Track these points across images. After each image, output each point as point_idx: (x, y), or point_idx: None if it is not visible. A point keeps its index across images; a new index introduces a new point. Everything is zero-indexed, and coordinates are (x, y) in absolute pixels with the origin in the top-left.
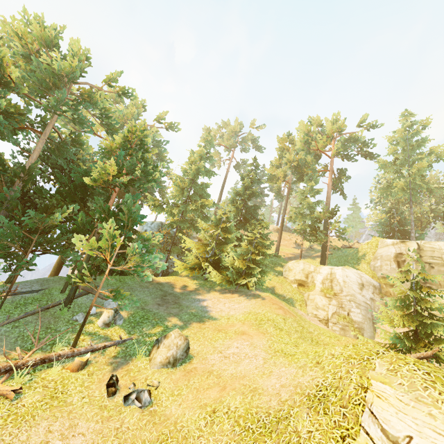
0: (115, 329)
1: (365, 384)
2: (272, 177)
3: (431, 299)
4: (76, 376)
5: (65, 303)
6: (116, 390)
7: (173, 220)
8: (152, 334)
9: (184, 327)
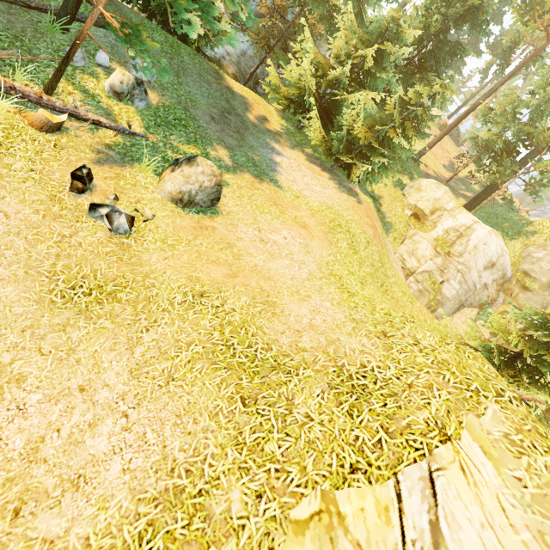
0: (128, 110)
1: (449, 430)
2: (533, 3)
3: None
4: (35, 136)
5: (59, 15)
6: (86, 190)
7: None
8: (180, 151)
9: (230, 169)
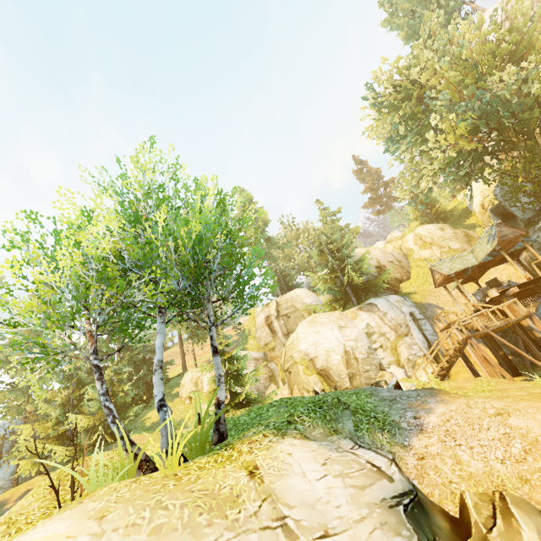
0: None
1: None
2: None
3: (287, 348)
4: None
5: None
6: None
7: (8, 409)
8: None
9: None
